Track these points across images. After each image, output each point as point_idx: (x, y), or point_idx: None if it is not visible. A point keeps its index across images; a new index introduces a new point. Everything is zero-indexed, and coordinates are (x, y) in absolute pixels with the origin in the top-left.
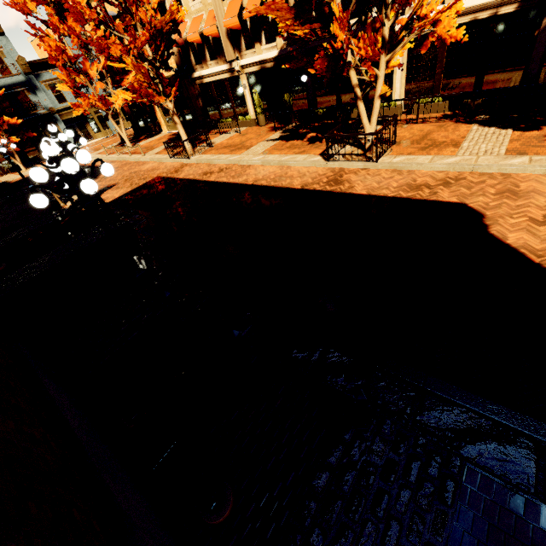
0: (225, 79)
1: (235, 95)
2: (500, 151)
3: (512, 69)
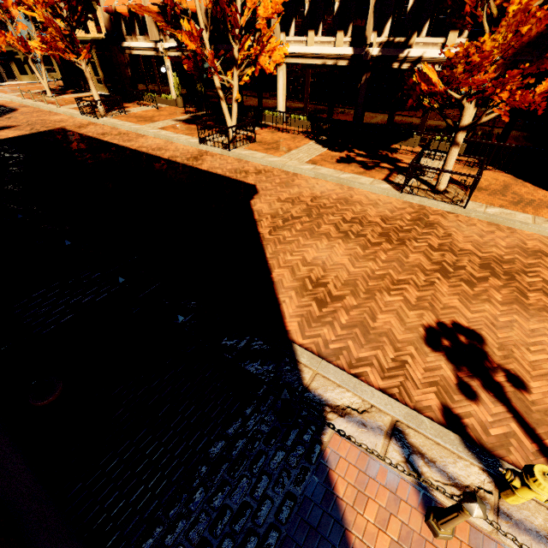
0: (152, 56)
1: (160, 74)
2: (305, 160)
3: (348, 108)
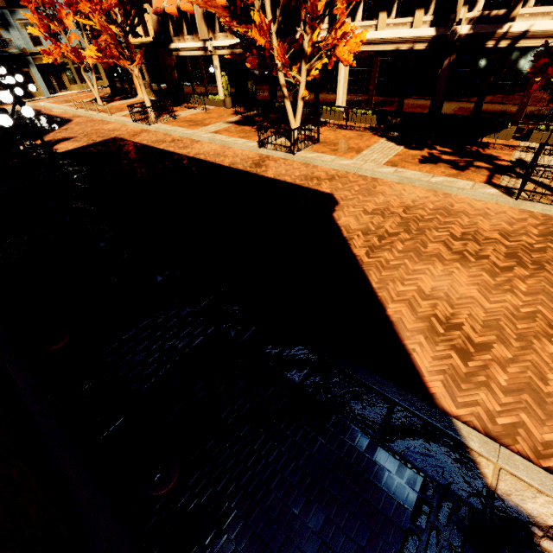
0: (200, 56)
1: (207, 74)
2: (382, 161)
3: (423, 98)
